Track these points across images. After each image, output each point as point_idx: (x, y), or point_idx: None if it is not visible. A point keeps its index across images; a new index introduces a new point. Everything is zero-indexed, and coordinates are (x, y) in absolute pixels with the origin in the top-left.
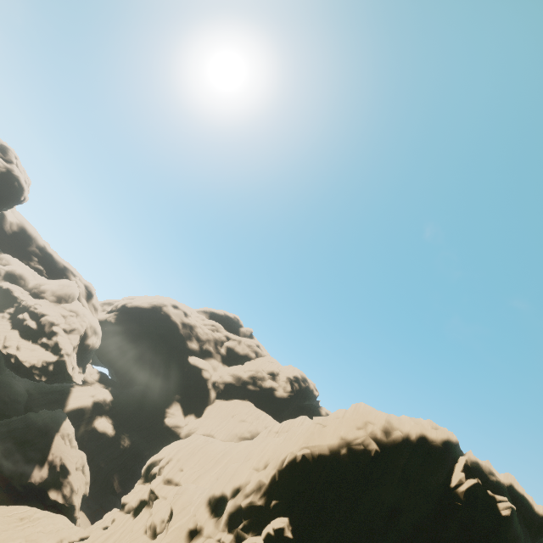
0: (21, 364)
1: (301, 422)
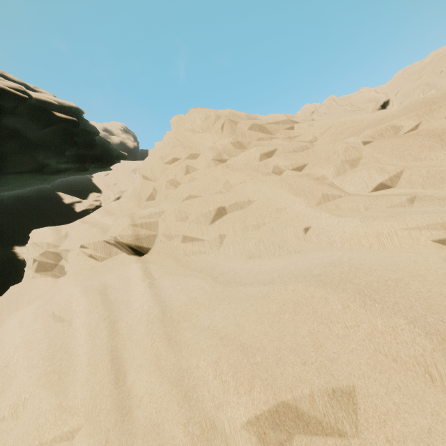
0: (79, 128)
1: (314, 106)
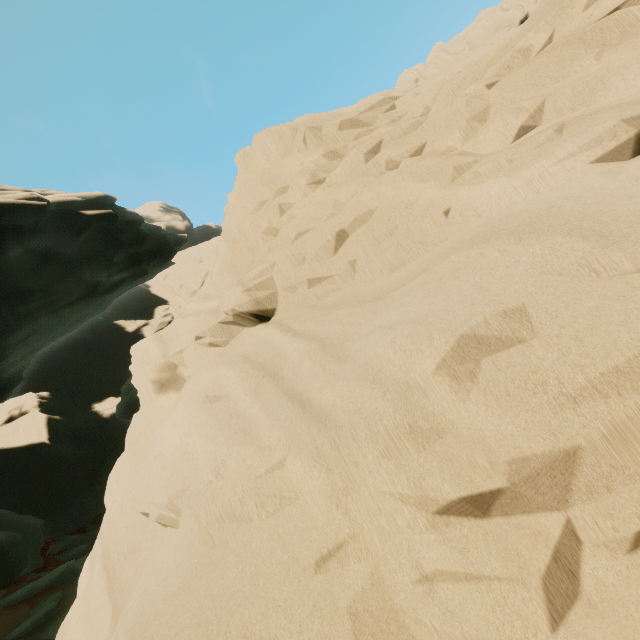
0: (118, 221)
1: (415, 71)
